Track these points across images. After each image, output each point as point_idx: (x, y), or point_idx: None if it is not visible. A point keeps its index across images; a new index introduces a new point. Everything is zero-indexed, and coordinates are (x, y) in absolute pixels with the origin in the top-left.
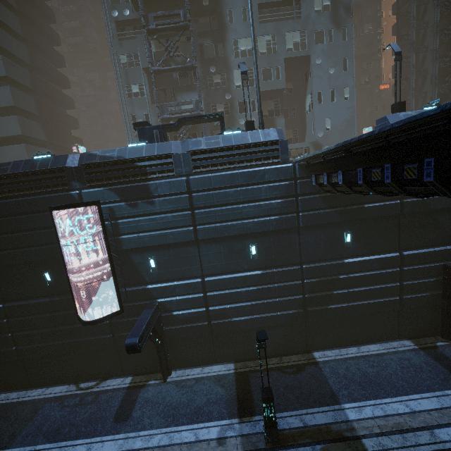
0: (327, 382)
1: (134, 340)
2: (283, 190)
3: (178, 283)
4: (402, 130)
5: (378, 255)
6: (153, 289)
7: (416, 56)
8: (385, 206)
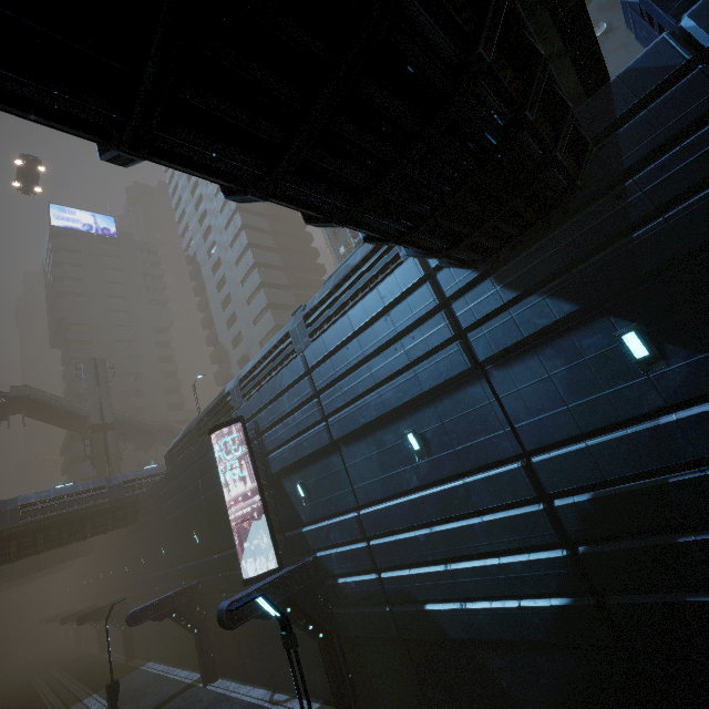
0: None
1: (225, 604)
2: (416, 307)
3: (330, 522)
4: None
5: None
6: (307, 533)
7: None
8: None
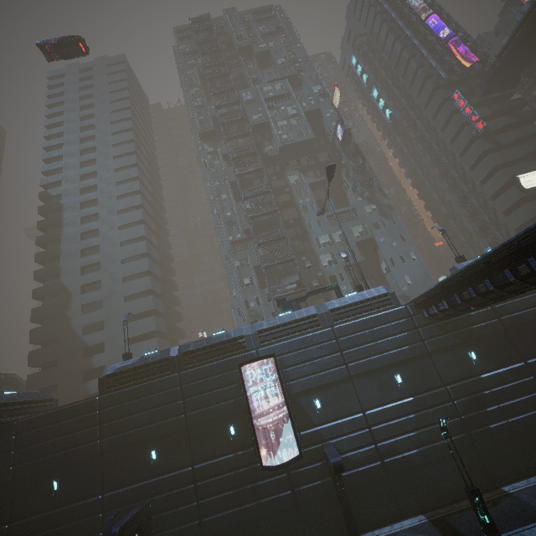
0: (530, 505)
1: (337, 458)
2: (405, 325)
3: (344, 420)
4: (467, 271)
5: (506, 367)
6: (323, 429)
7: (453, 221)
8: (488, 325)
